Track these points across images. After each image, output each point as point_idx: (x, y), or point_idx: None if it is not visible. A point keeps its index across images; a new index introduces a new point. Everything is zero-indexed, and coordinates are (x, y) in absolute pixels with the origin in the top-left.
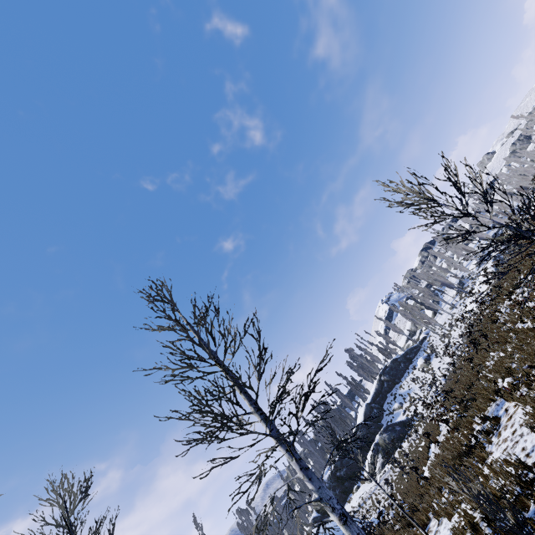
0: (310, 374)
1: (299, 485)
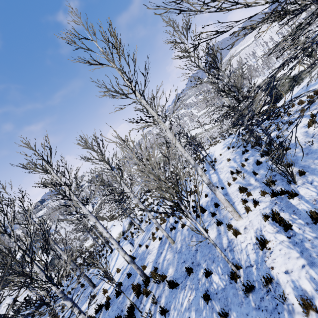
0: None
1: None
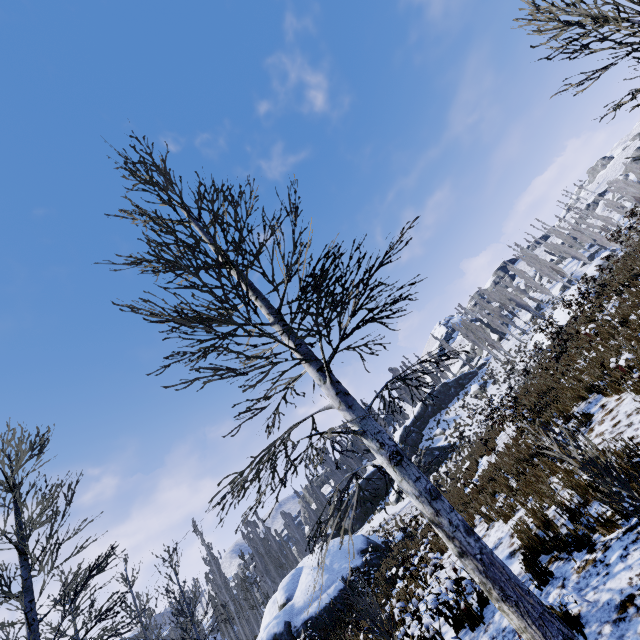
0: (369, 272)
1: (316, 504)
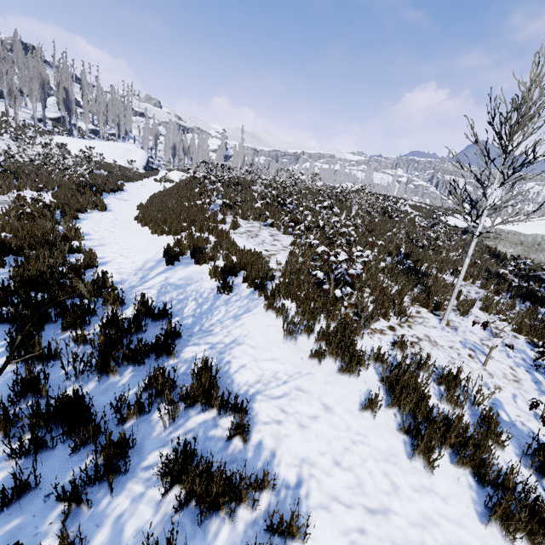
0: None
1: None
